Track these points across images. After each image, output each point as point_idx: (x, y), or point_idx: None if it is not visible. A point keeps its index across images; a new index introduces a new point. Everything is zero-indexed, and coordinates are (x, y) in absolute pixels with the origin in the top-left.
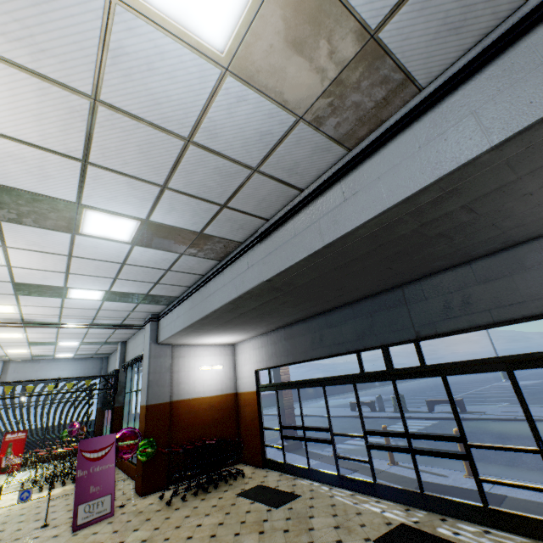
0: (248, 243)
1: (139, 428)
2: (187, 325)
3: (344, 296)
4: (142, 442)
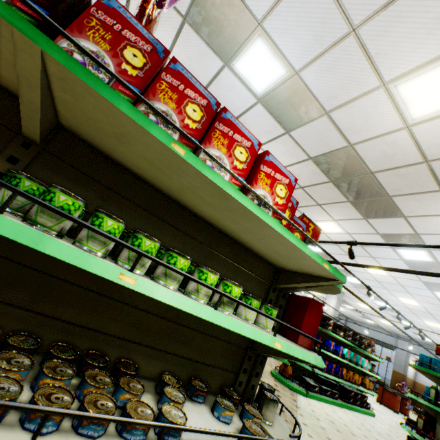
0: None
1: (392, 378)
2: None
3: None
4: (408, 390)
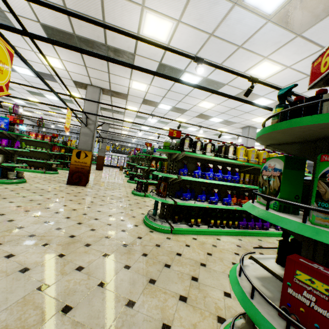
0: None
1: None
2: None
3: None
4: None
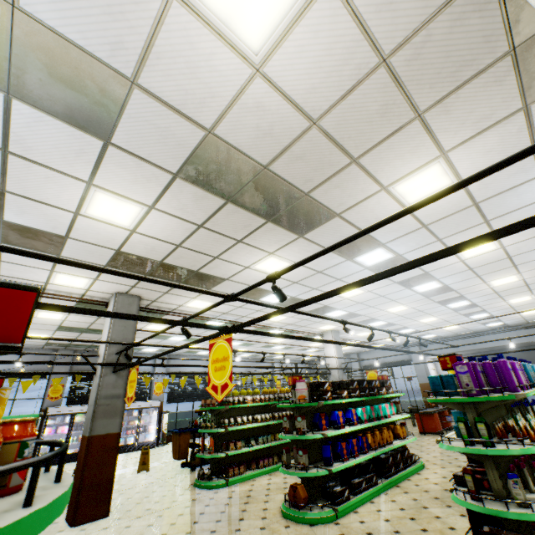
0: (515, 327)
1: (423, 393)
2: (462, 350)
3: (531, 344)
4: None
